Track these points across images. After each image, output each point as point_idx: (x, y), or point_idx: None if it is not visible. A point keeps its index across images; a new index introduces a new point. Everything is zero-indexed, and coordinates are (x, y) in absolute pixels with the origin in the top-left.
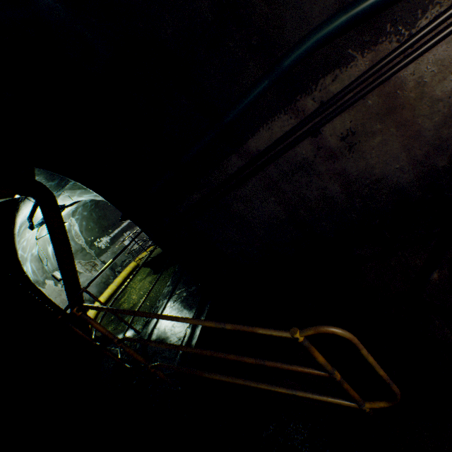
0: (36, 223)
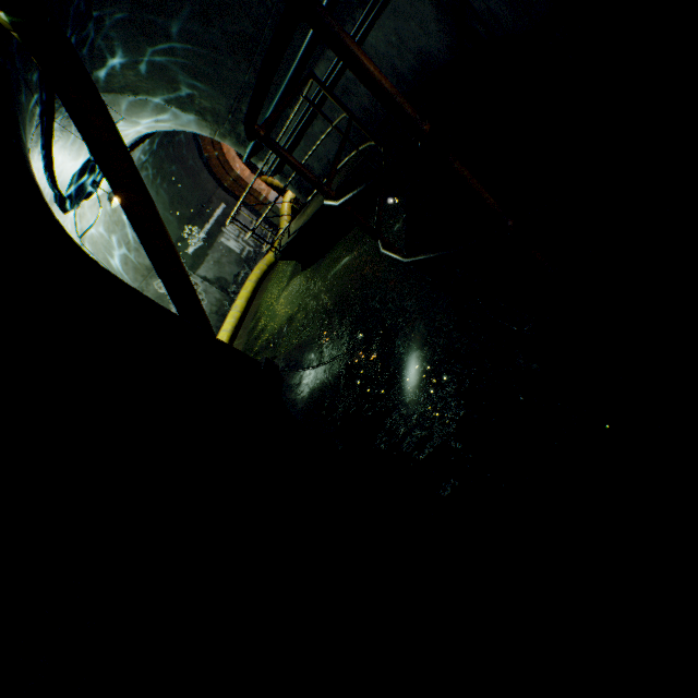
0: (65, 190)
